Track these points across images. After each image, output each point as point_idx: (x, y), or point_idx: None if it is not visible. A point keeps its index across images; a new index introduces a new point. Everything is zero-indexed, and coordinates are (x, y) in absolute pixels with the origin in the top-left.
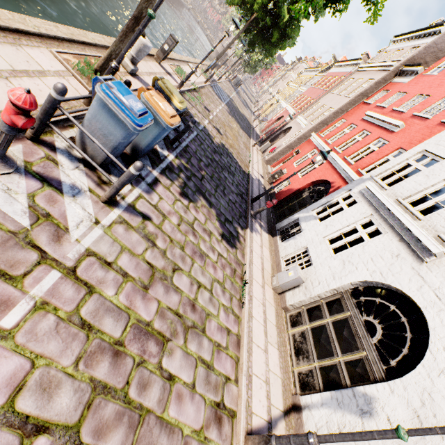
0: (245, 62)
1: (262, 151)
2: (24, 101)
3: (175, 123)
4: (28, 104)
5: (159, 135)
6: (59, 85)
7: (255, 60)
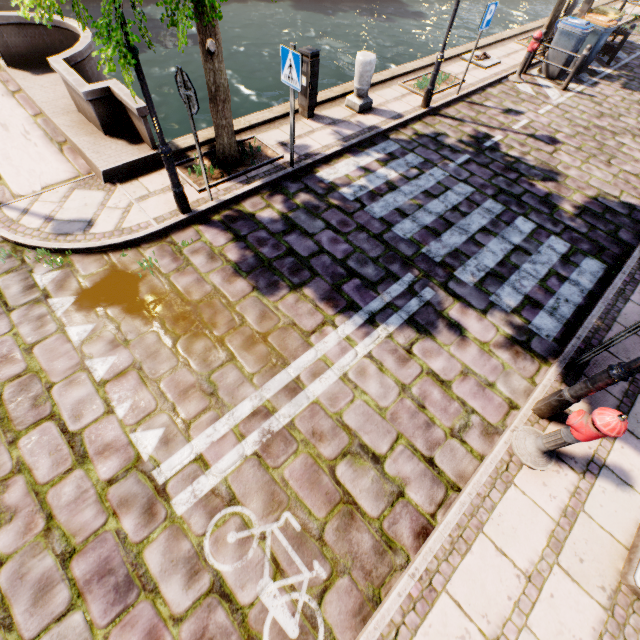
0: None
1: None
2: (539, 35)
3: (611, 26)
4: (540, 36)
5: (597, 43)
6: (543, 31)
7: None
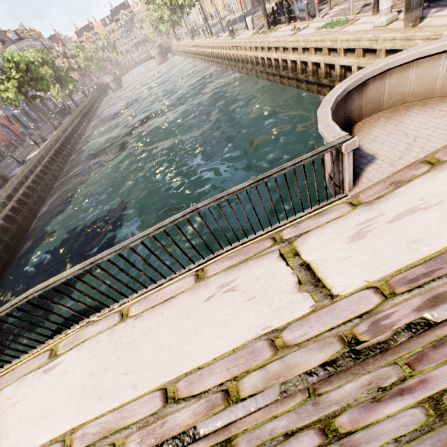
0: (174, 23)
1: (272, 1)
2: None
3: None
4: None
5: None
6: None
7: (190, 2)
